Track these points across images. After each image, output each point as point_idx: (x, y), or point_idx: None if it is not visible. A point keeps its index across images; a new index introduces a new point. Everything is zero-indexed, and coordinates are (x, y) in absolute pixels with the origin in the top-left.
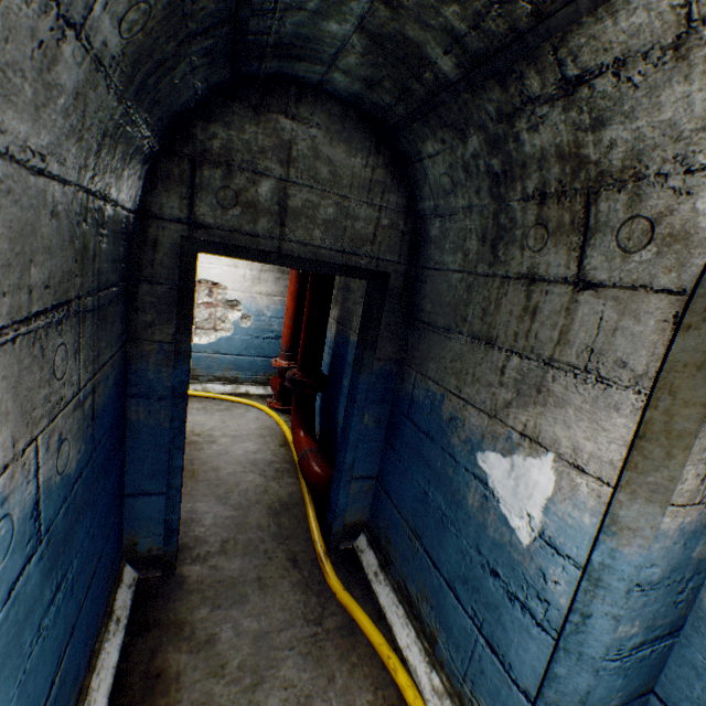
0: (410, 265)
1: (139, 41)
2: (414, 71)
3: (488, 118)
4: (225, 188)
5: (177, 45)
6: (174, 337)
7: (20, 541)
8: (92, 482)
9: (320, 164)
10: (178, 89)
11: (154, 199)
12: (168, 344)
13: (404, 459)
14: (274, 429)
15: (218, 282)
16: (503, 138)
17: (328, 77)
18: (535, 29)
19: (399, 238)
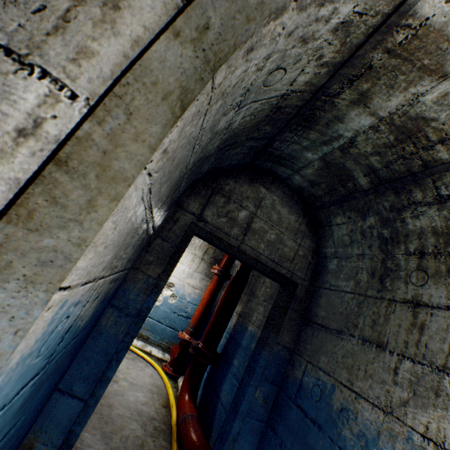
0: (311, 283)
1: (239, 129)
2: (342, 181)
3: (383, 209)
4: (223, 207)
5: (245, 139)
6: (159, 275)
7: (50, 349)
8: (71, 350)
9: (273, 212)
10: (228, 158)
11: (187, 200)
12: (152, 279)
13: (286, 445)
14: (161, 389)
15: None
16: (392, 219)
17: (291, 177)
18: (423, 171)
19: (307, 265)
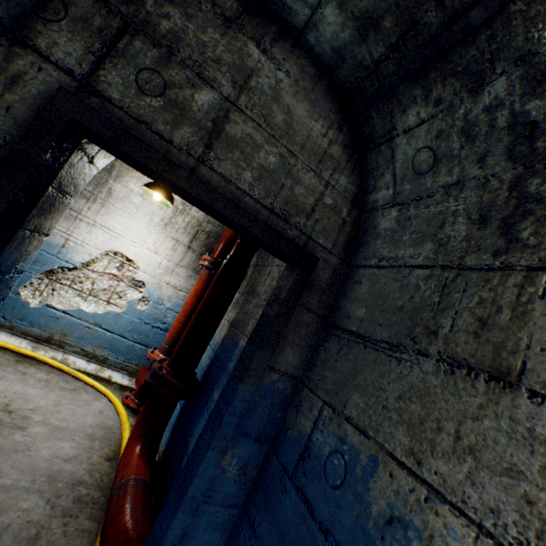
0: (343, 260)
1: None
2: None
3: (545, 35)
4: (154, 71)
5: None
6: None
7: None
8: None
9: (277, 108)
10: None
11: (49, 32)
12: None
13: None
14: (112, 431)
15: (133, 260)
16: None
17: (317, 16)
18: None
19: (339, 225)
